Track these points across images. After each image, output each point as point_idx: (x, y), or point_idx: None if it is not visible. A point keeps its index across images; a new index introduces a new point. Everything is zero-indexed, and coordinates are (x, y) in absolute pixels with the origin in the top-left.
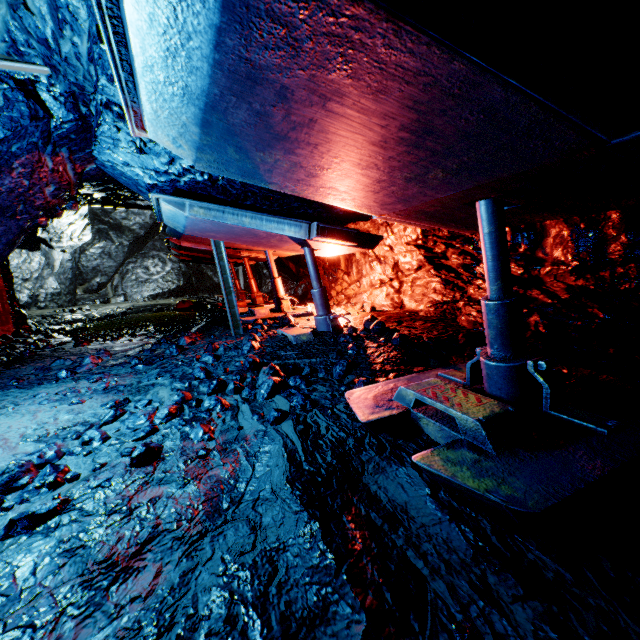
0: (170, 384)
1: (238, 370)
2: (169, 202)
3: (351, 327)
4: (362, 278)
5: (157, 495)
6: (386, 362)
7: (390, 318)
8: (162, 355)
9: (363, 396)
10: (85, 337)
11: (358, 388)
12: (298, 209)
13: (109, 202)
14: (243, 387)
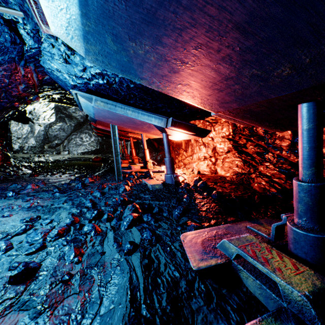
0: (69, 209)
1: (113, 204)
2: (83, 96)
3: (186, 183)
4: (194, 154)
5: (11, 324)
6: (208, 211)
7: (209, 179)
8: (72, 188)
9: (194, 240)
10: (39, 171)
11: (190, 231)
12: (161, 108)
13: (61, 100)
14: (113, 217)
